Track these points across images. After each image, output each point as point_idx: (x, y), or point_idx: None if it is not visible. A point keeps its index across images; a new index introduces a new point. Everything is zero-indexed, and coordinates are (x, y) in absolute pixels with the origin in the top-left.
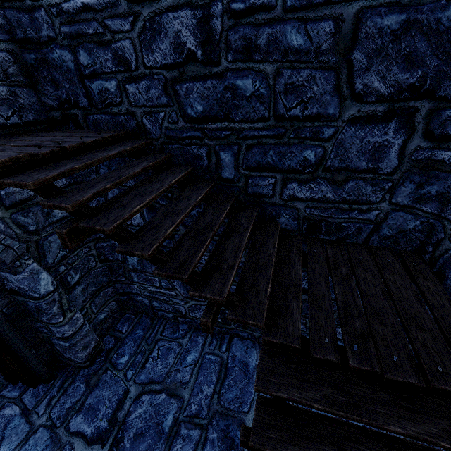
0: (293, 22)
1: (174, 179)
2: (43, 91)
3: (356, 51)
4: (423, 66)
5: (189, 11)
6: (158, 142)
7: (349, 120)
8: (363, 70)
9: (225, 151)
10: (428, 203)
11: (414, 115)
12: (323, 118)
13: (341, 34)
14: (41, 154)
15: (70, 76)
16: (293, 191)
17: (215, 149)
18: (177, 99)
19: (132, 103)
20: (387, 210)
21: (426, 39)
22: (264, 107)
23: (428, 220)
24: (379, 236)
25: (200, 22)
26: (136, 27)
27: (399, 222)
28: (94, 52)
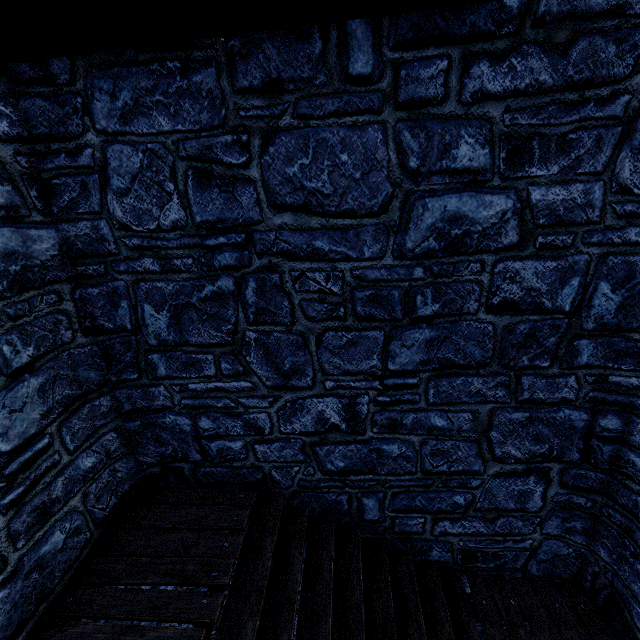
0: (436, 411)
1: (331, 563)
2: (143, 451)
3: (493, 431)
4: (548, 442)
5: (334, 398)
6: (288, 490)
7: (494, 474)
8: (501, 442)
9: (369, 497)
10: (576, 535)
11: (548, 471)
12: (470, 473)
13: (478, 421)
14: (217, 620)
15: (182, 436)
16: (445, 527)
17: (358, 495)
18: (316, 457)
19: (259, 459)
20: (540, 539)
21: (547, 427)
22: (411, 464)
23: (580, 549)
24: (536, 560)
25: (346, 406)
26: (275, 405)
27: (552, 548)
28: (220, 419)
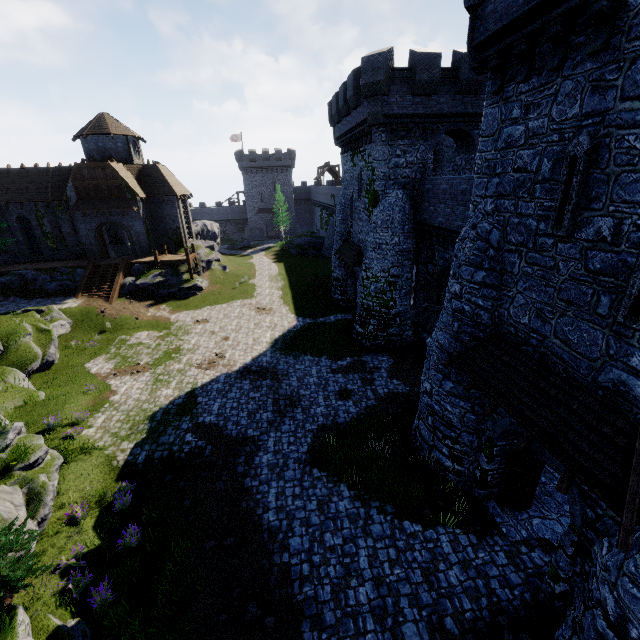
0: None
1: None
2: None
3: None
4: None
5: None
6: None
7: None
8: None
9: None
10: None
11: None
12: None
13: None
14: None
15: None
16: None
17: None
18: None
19: None
20: None
21: None
22: None
23: None
24: None
25: None
26: None
27: None
28: None
